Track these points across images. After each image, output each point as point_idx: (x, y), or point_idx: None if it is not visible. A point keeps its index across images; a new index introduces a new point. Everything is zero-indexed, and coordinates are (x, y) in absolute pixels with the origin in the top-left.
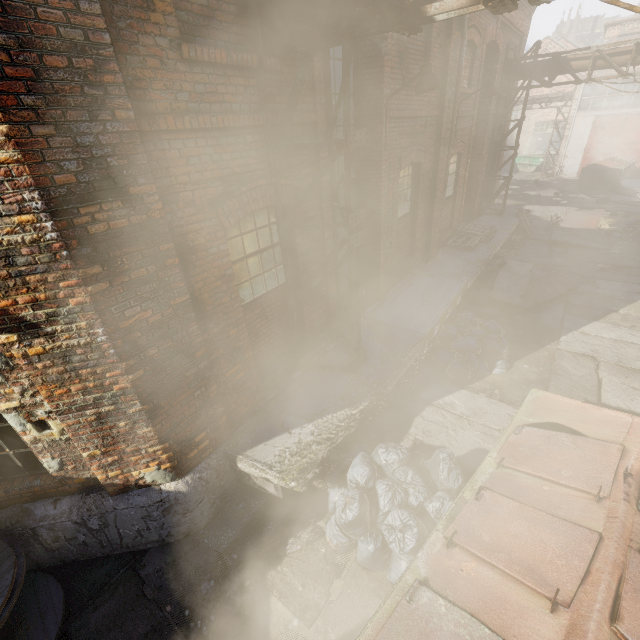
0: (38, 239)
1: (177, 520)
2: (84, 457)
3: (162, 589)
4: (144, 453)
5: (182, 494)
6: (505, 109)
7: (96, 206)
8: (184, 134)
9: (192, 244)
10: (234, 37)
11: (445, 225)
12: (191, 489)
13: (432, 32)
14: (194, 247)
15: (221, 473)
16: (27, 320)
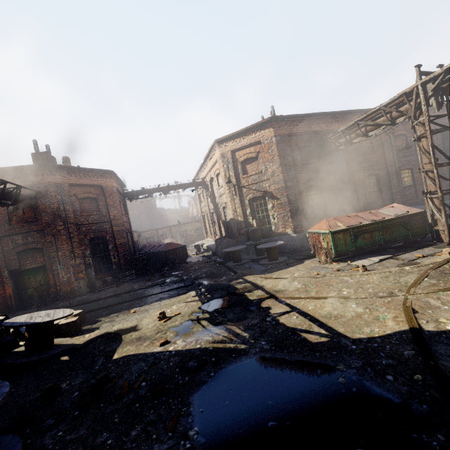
0: (282, 186)
1: (293, 243)
2: (279, 225)
3: (290, 253)
4: (289, 225)
5: (295, 237)
6: (449, 146)
7: (289, 182)
8: (300, 173)
9: (300, 190)
10: (309, 159)
11: (411, 197)
12: (296, 236)
13: (372, 140)
14: (300, 190)
15: (303, 238)
16: (278, 198)
